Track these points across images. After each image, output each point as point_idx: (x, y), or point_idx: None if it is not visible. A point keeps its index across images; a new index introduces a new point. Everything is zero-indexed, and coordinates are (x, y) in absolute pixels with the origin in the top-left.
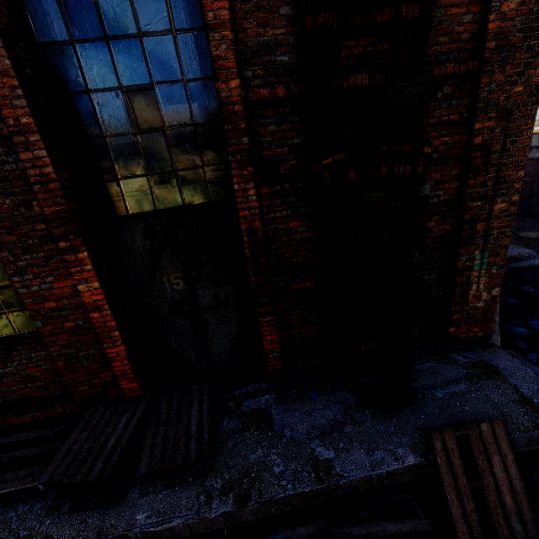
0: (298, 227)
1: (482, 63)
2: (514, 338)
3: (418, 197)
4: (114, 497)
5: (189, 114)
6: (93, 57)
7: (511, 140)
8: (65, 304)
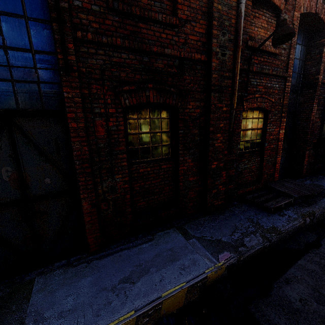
0: (318, 121)
1: None
2: None
3: None
4: (314, 201)
5: (295, 83)
6: None
7: None
8: (274, 138)
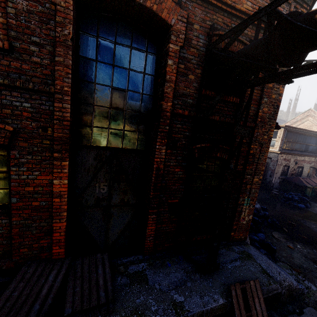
0: (179, 171)
1: (256, 125)
2: (253, 241)
3: (237, 170)
4: None
5: (139, 107)
6: (104, 70)
7: (262, 154)
8: (39, 190)
